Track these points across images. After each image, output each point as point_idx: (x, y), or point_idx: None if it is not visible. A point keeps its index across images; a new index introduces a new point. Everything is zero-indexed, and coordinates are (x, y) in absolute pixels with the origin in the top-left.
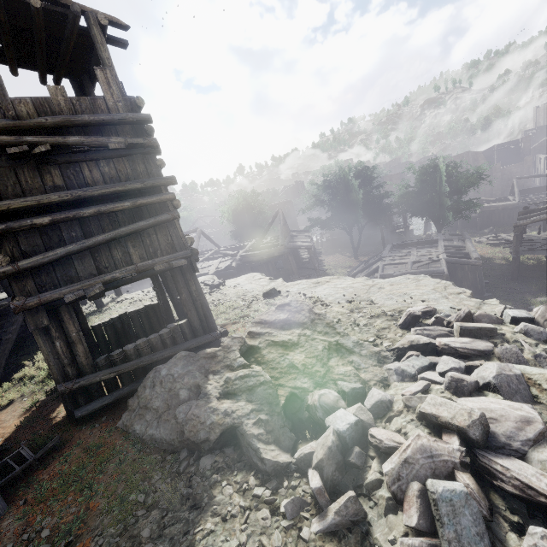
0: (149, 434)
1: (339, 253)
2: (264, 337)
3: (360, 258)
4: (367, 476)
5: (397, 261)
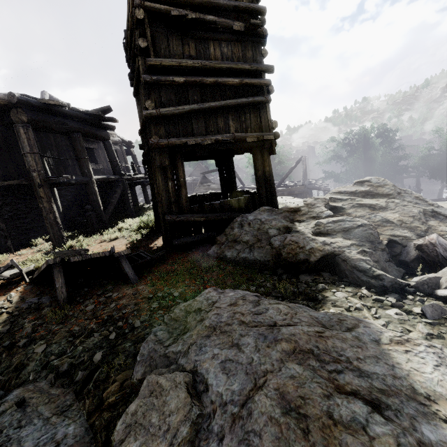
0: (241, 257)
1: None
2: (346, 201)
3: None
4: None
5: None
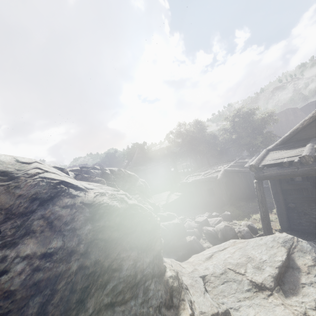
0: None
1: None
2: None
3: None
4: None
5: (197, 174)
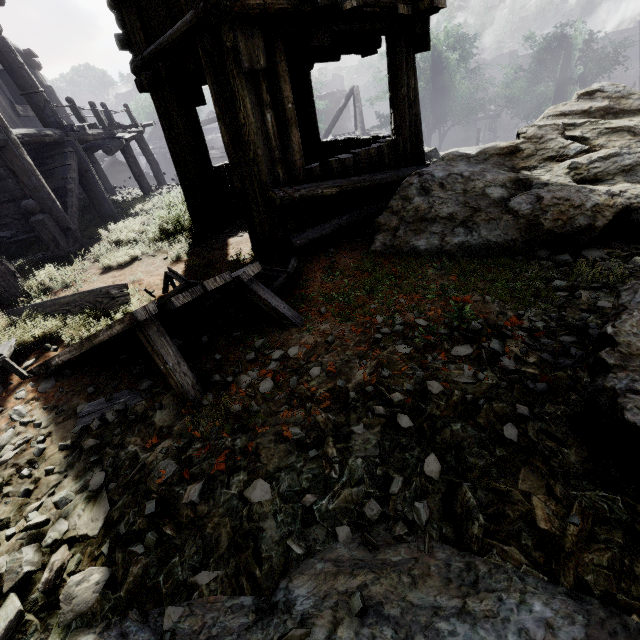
0: (455, 243)
1: None
2: (584, 127)
3: None
4: None
5: None
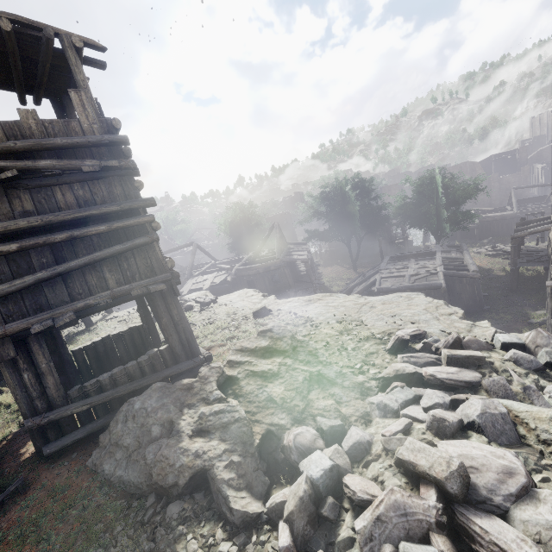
0: (117, 476)
1: (338, 265)
2: (244, 366)
3: (359, 270)
4: (339, 532)
5: (395, 274)
